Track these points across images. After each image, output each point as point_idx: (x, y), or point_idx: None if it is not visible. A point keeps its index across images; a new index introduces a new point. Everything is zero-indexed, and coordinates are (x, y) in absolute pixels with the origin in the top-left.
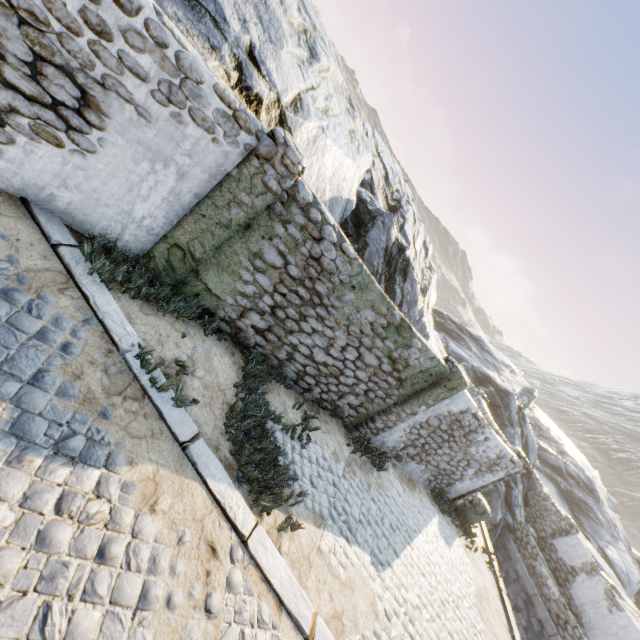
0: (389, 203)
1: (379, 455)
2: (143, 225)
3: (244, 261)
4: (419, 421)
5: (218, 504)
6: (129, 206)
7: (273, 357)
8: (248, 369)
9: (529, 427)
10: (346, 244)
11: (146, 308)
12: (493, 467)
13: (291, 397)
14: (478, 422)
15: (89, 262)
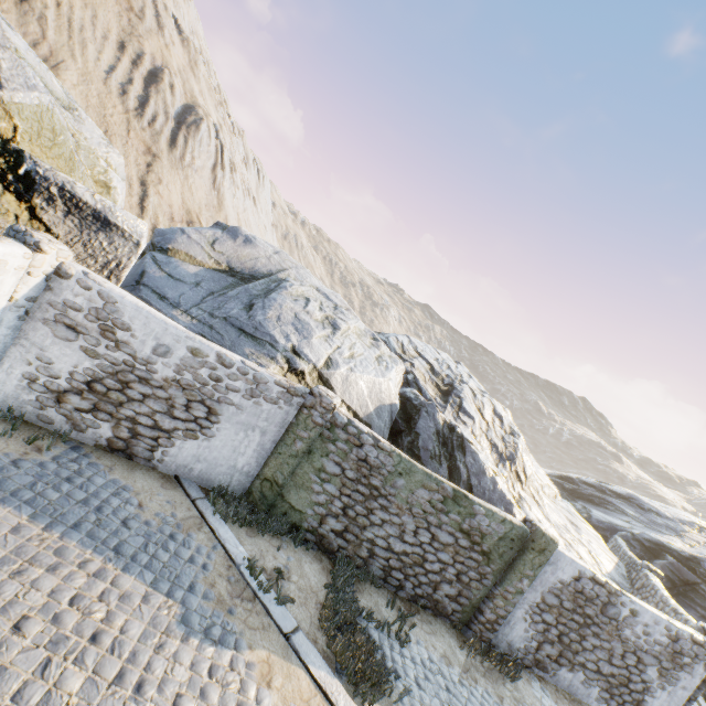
0: (442, 389)
1: (505, 658)
2: (243, 471)
3: (313, 477)
4: (534, 602)
5: (320, 689)
6: (234, 461)
7: (357, 557)
8: (335, 571)
9: None
10: (381, 442)
11: (250, 532)
12: (678, 659)
13: (384, 596)
14: (605, 589)
15: (213, 506)
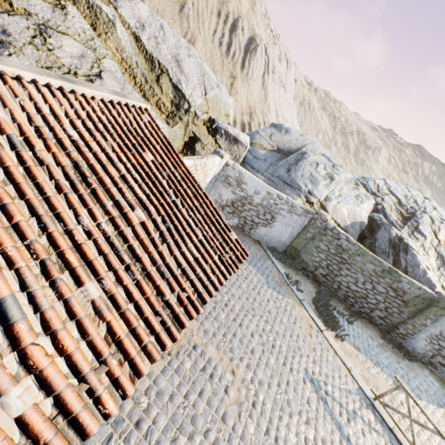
0: (404, 215)
1: (407, 351)
2: (283, 242)
3: (313, 249)
4: (433, 333)
5: (311, 318)
6: (280, 238)
7: (331, 287)
8: (320, 289)
9: None
10: (350, 239)
11: (285, 266)
12: None
13: (342, 306)
14: None
15: (271, 253)
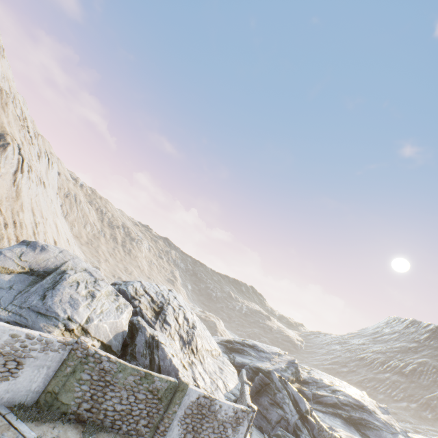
0: (157, 310)
1: None
2: (35, 391)
3: (75, 384)
4: (182, 415)
5: None
6: (30, 387)
7: (98, 419)
8: (85, 430)
9: (291, 386)
10: (112, 358)
11: (38, 423)
12: (238, 420)
13: (111, 436)
14: (209, 399)
15: (16, 415)
